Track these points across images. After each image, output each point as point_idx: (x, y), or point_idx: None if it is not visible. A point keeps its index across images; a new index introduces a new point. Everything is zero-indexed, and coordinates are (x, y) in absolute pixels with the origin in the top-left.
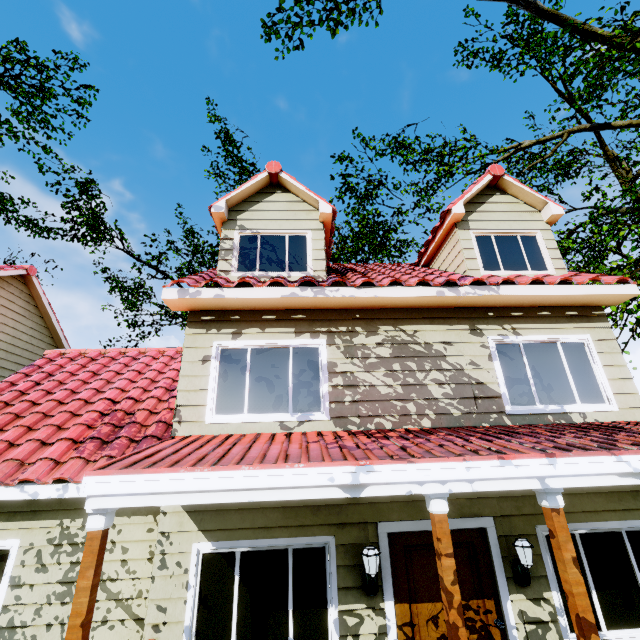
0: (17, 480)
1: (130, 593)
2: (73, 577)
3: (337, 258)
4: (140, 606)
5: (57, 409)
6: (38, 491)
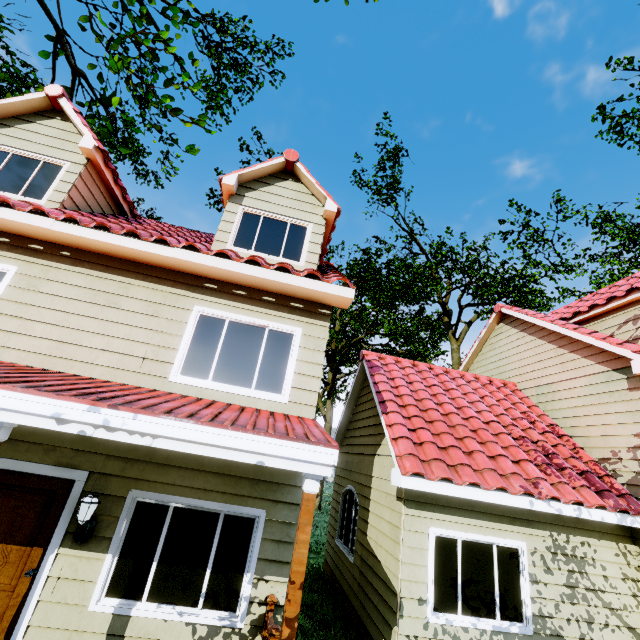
0: (549, 496)
1: (618, 605)
2: (573, 583)
3: (464, 290)
4: (628, 617)
5: (465, 423)
6: (561, 508)
